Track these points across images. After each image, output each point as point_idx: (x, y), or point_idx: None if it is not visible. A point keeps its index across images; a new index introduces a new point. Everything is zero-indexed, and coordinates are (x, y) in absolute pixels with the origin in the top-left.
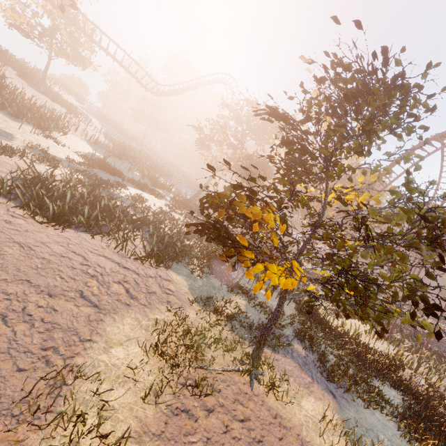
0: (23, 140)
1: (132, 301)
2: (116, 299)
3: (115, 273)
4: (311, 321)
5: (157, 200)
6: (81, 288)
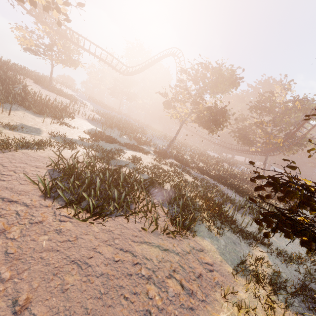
0: (48, 131)
1: (192, 300)
2: (179, 305)
3: (162, 263)
4: None
5: (146, 156)
6: (146, 306)
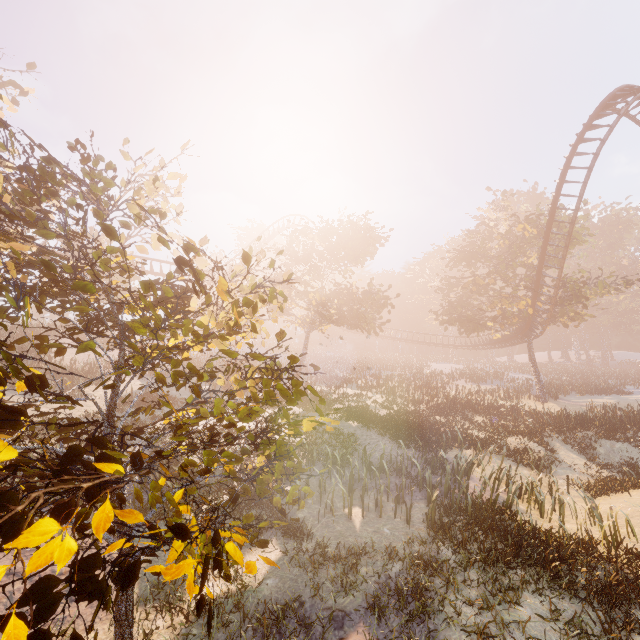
0: None
1: None
2: None
3: None
4: (457, 544)
5: None
6: None
